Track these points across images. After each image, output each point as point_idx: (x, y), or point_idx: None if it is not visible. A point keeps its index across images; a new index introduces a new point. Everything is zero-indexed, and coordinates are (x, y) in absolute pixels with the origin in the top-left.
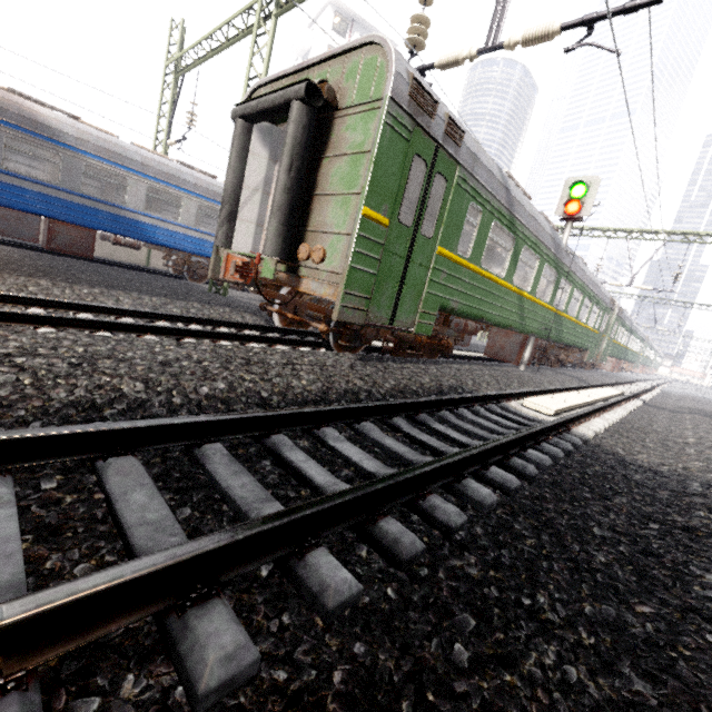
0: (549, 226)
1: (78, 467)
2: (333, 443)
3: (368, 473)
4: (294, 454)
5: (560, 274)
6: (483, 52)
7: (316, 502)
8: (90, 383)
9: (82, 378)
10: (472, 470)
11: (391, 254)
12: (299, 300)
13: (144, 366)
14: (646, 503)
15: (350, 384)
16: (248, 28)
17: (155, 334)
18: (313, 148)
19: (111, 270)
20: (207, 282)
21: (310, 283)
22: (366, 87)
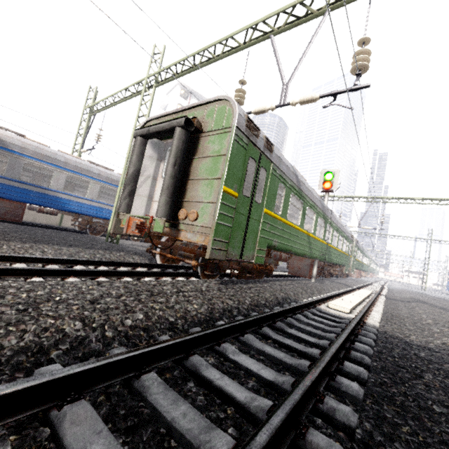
0: (317, 195)
1: (30, 420)
2: (232, 356)
3: (269, 381)
4: (210, 372)
5: (326, 222)
6: (278, 107)
7: (264, 428)
8: (37, 326)
9: (30, 323)
10: (334, 366)
11: (239, 214)
12: (176, 245)
13: (78, 305)
14: (443, 376)
15: (225, 303)
16: (138, 92)
17: (76, 276)
18: (186, 153)
19: (35, 230)
20: (102, 234)
21: (187, 233)
22: (220, 121)
